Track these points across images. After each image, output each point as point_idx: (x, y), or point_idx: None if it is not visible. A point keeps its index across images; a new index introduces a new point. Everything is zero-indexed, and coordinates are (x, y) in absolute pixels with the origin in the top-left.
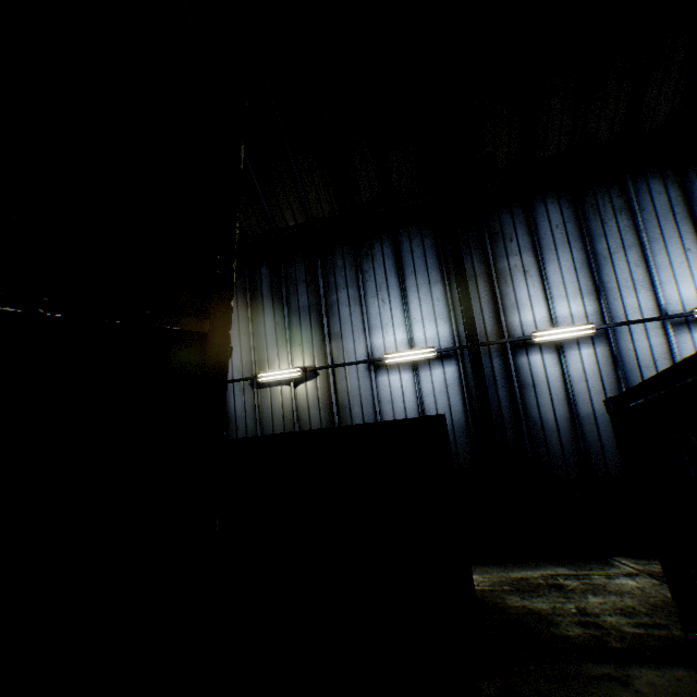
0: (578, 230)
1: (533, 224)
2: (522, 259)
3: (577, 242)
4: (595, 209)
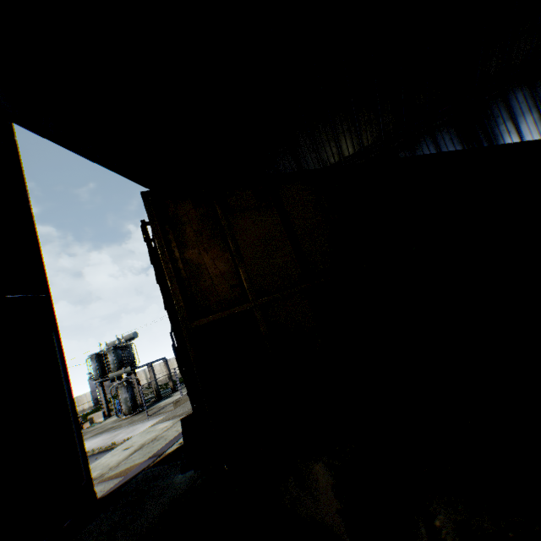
0: (533, 102)
1: (508, 106)
2: (505, 126)
3: (533, 109)
4: (540, 88)
